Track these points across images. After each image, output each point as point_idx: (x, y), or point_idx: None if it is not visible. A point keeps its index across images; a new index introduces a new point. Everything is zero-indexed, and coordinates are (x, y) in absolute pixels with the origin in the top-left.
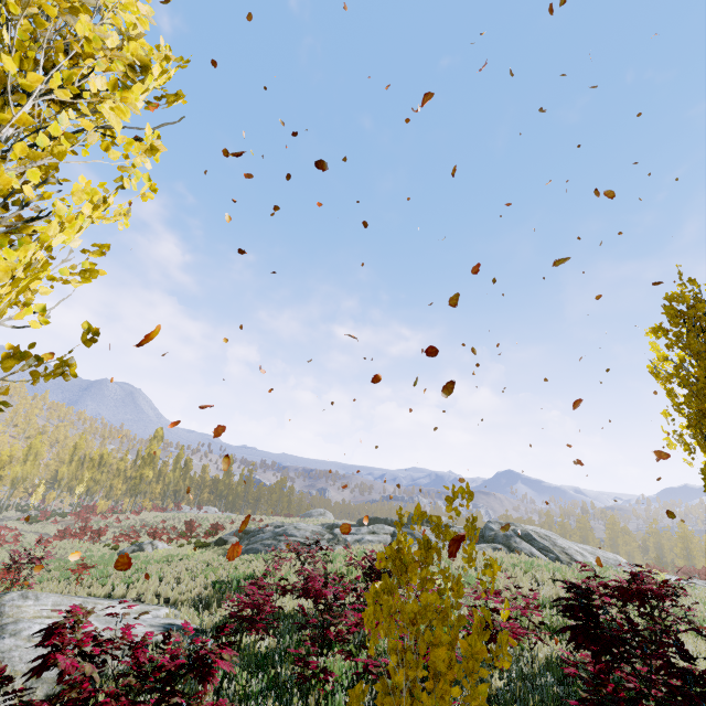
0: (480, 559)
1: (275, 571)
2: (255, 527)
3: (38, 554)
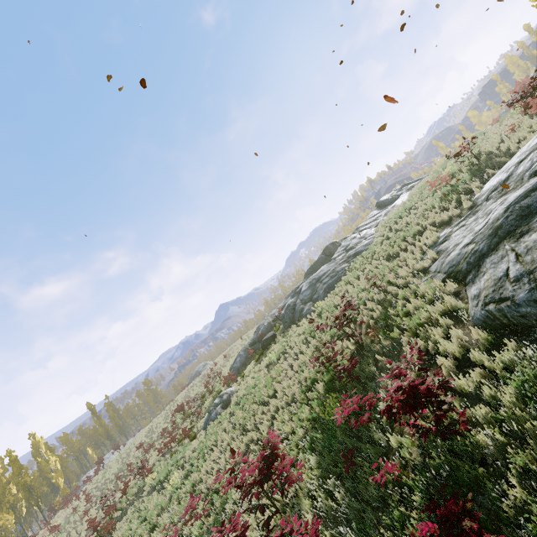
0: (434, 174)
1: (451, 181)
2: (250, 341)
3: (122, 533)
